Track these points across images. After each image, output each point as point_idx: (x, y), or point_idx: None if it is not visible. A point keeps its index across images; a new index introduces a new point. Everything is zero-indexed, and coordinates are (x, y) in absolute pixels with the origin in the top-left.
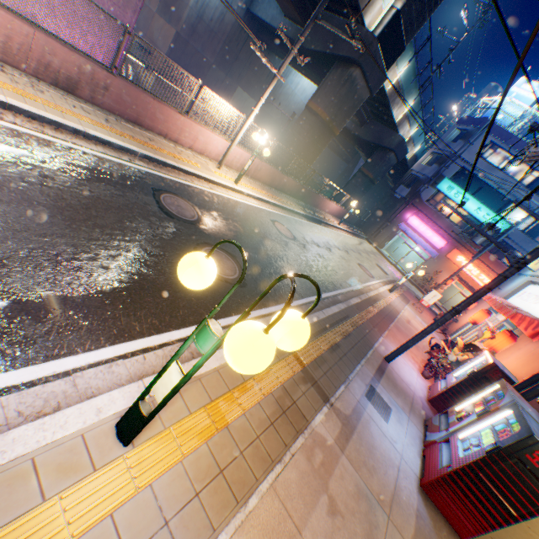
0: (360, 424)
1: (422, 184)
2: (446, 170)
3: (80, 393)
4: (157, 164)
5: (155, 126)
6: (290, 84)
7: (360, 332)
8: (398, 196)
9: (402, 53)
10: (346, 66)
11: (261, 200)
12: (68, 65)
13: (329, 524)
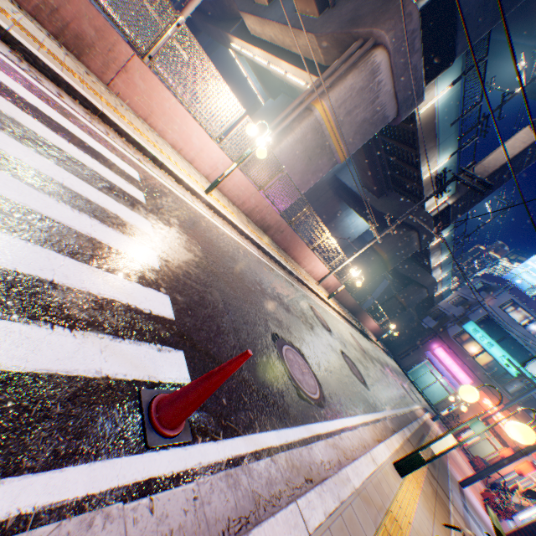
0: (471, 527)
1: (449, 321)
2: (472, 314)
3: (364, 440)
4: (299, 282)
5: (292, 253)
6: (348, 220)
7: None
8: (426, 325)
9: (446, 227)
10: (407, 228)
11: (339, 312)
12: (272, 219)
13: None
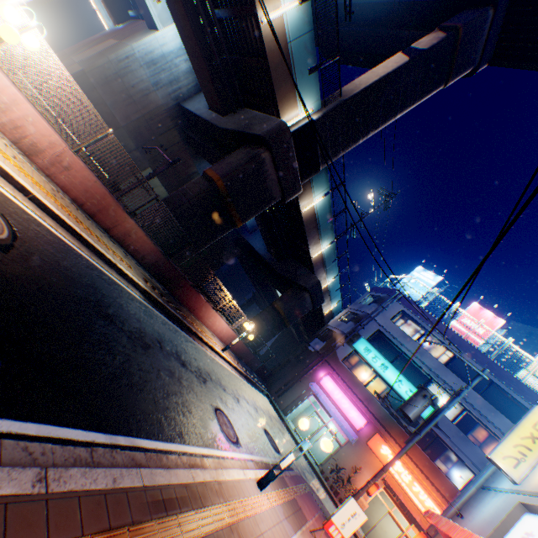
0: None
1: (338, 339)
2: (363, 329)
3: None
4: None
5: None
6: None
7: None
8: (313, 348)
9: (317, 171)
10: (257, 146)
11: (2, 171)
12: None
13: None
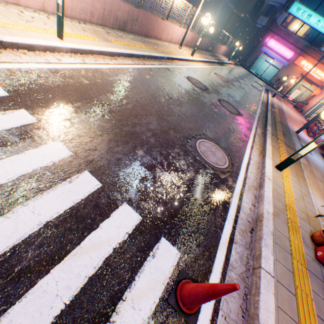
0: (307, 158)
1: (277, 12)
2: None
3: (256, 162)
4: (170, 60)
5: (153, 34)
6: None
7: (281, 123)
8: (259, 26)
9: None
10: None
11: (202, 61)
12: (123, 13)
13: (321, 184)
